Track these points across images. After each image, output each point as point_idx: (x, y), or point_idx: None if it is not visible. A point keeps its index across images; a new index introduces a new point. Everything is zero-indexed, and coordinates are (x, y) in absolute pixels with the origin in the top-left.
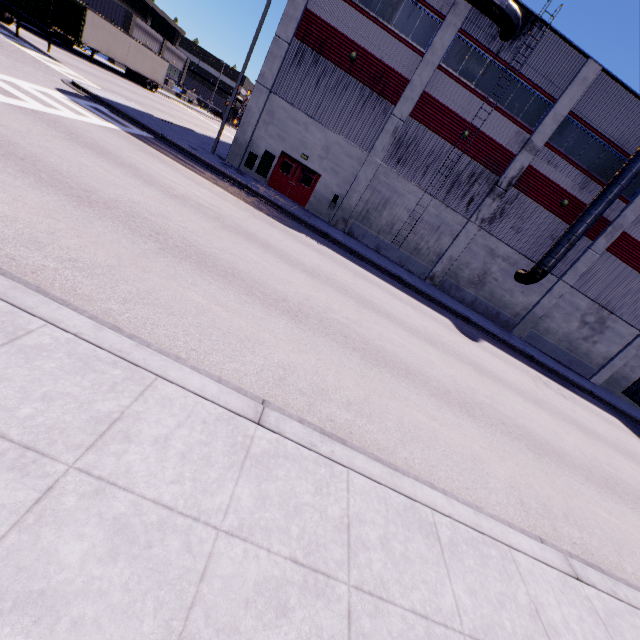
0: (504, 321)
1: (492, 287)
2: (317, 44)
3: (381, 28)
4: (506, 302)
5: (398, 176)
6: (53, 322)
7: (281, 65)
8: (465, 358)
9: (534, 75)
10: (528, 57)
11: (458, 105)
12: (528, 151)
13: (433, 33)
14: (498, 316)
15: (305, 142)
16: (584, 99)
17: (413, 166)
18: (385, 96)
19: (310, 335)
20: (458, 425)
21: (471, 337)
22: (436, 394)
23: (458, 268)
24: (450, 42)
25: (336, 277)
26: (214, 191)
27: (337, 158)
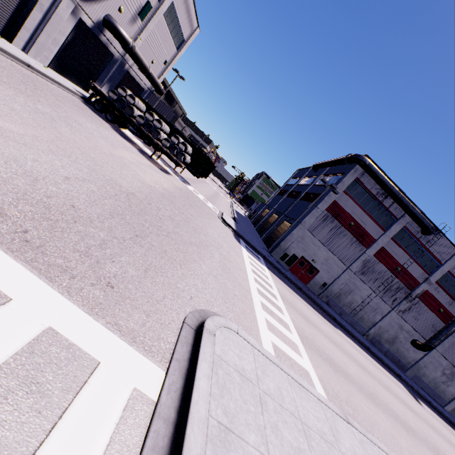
0: (401, 365)
1: (398, 345)
2: (335, 214)
3: (367, 215)
4: (404, 355)
5: (360, 280)
6: None
7: (315, 219)
8: (444, 436)
9: (433, 251)
10: (432, 243)
11: (397, 255)
12: (427, 283)
13: (390, 223)
14: (398, 362)
15: (316, 254)
16: (454, 266)
17: (369, 277)
18: (362, 243)
19: None
20: None
21: (417, 400)
22: None
23: (382, 332)
24: (399, 230)
25: (384, 381)
26: (314, 313)
27: (331, 265)
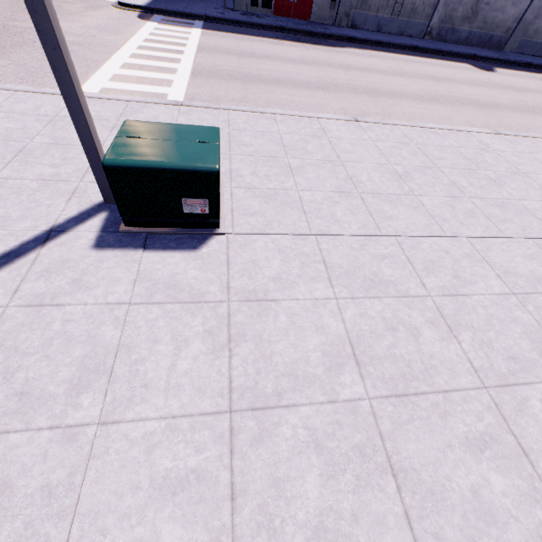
0: (496, 42)
1: (484, 13)
2: None
3: None
4: (498, 22)
5: None
6: (433, 128)
7: None
8: (502, 86)
9: None
10: None
11: None
12: None
13: None
14: (490, 40)
15: None
16: None
17: None
18: None
19: (451, 107)
20: (535, 119)
21: (488, 70)
22: (514, 110)
23: (452, 10)
24: None
25: (404, 70)
26: (290, 46)
27: None
